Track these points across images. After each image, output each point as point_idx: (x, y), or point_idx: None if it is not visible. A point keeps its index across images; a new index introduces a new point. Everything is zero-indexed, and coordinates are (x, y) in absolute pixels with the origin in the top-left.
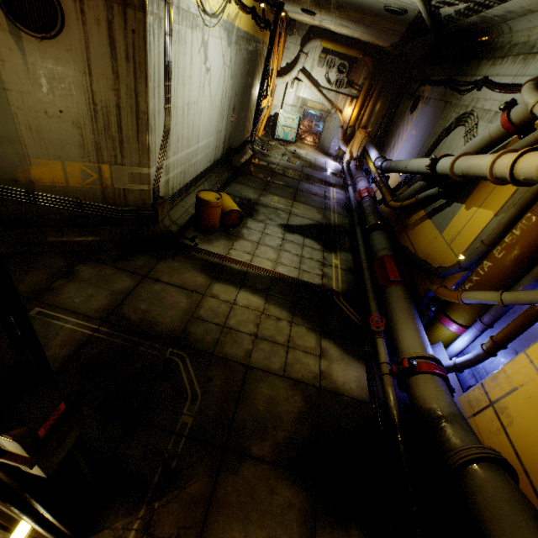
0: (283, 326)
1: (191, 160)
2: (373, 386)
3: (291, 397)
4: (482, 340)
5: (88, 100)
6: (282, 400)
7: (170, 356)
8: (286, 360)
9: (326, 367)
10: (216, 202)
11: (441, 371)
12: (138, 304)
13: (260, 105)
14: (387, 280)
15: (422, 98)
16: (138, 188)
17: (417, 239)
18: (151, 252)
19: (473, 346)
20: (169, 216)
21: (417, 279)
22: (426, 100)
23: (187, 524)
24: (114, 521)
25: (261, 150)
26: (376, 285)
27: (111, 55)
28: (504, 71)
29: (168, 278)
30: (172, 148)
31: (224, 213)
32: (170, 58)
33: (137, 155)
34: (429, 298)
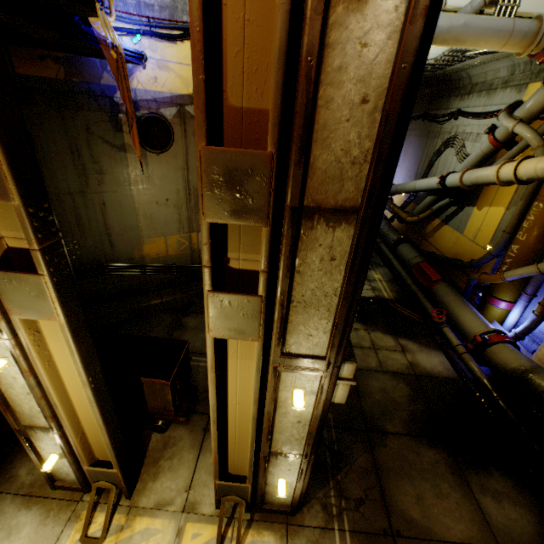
0: (363, 334)
1: None
2: (456, 365)
3: (396, 385)
4: (530, 309)
5: (185, 187)
6: (391, 389)
7: None
8: (378, 359)
9: (412, 359)
10: None
11: (509, 338)
12: None
13: None
14: (429, 281)
15: None
16: None
17: (440, 243)
18: None
19: (524, 317)
20: None
21: (452, 276)
22: (408, 132)
23: (369, 487)
24: (315, 493)
25: None
26: (420, 287)
27: None
28: (473, 103)
29: None
30: None
31: None
32: None
33: None
34: (473, 286)
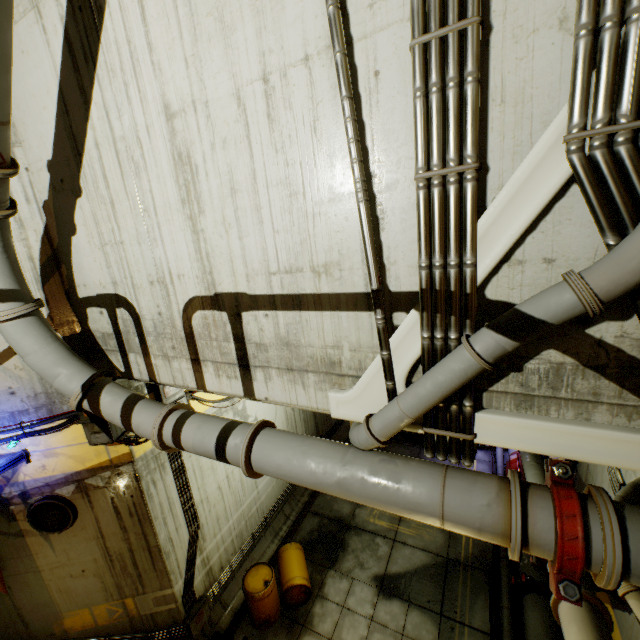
0: None
1: (249, 512)
2: None
3: None
4: None
5: (104, 554)
6: None
7: None
8: None
9: None
10: (261, 592)
11: None
12: None
13: None
14: None
15: None
16: (165, 608)
17: None
18: None
19: None
20: (221, 601)
21: None
22: None
23: None
24: None
25: None
26: None
27: (117, 517)
28: None
29: None
30: (210, 533)
31: (282, 592)
32: (183, 476)
33: (157, 580)
34: None
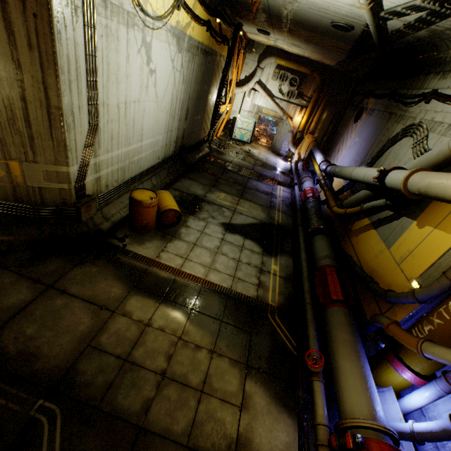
0: (202, 358)
1: (132, 158)
2: None
3: None
4: (446, 398)
5: None
6: None
7: (36, 413)
8: (195, 415)
9: (246, 427)
10: (149, 202)
11: None
12: (25, 327)
13: (218, 109)
14: (328, 297)
15: (366, 109)
16: (56, 187)
17: (361, 248)
18: (70, 254)
19: (434, 403)
20: (102, 213)
21: (361, 294)
22: (370, 111)
23: None
24: None
25: (217, 149)
26: (316, 300)
27: (9, 40)
28: None
29: (77, 289)
30: (104, 145)
31: (160, 212)
32: (93, 52)
33: (52, 152)
34: (377, 328)
